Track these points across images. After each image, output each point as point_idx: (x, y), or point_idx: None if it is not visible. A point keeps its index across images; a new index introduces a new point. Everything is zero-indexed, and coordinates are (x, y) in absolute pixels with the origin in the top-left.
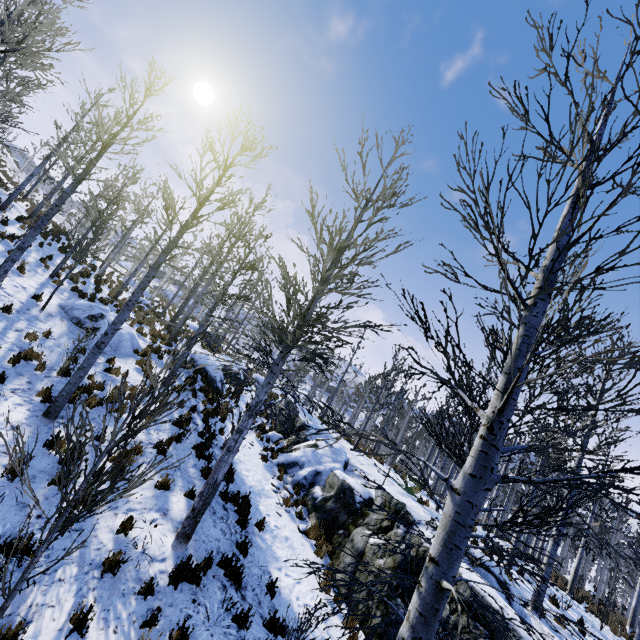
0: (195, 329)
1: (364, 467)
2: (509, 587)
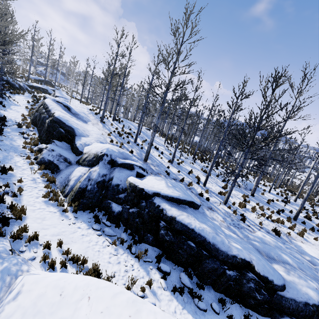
0: (33, 78)
1: (73, 104)
2: (70, 107)
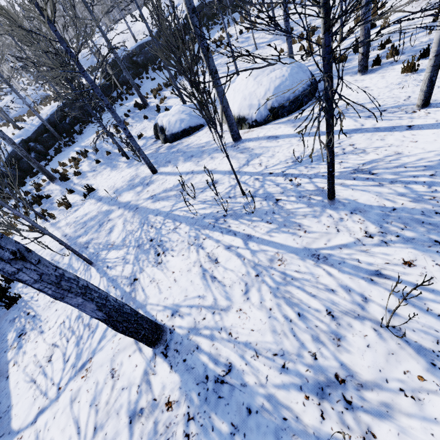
0: None
1: None
2: None
